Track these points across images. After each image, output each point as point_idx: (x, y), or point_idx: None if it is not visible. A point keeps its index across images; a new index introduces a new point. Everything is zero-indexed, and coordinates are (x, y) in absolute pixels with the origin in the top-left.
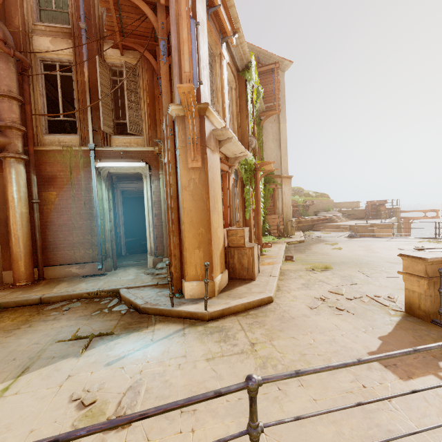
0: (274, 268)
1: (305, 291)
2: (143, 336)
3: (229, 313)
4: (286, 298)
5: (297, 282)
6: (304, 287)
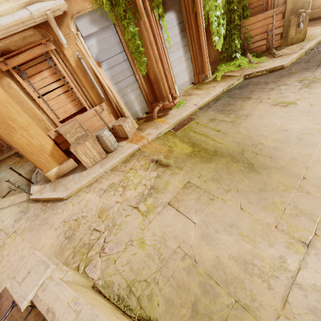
0: (123, 152)
1: (94, 197)
2: (16, 198)
3: (41, 200)
4: (76, 200)
5: (112, 180)
6: (103, 190)
